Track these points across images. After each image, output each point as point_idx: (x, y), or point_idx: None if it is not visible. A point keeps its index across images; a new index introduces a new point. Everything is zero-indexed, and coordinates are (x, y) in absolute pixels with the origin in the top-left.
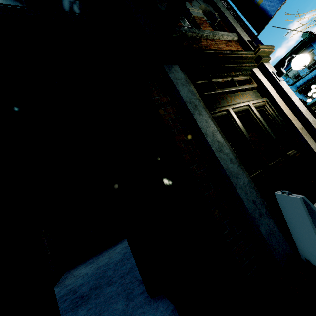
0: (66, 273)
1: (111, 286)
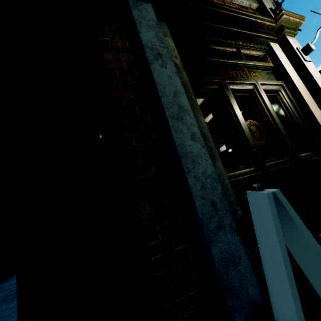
0: None
1: None
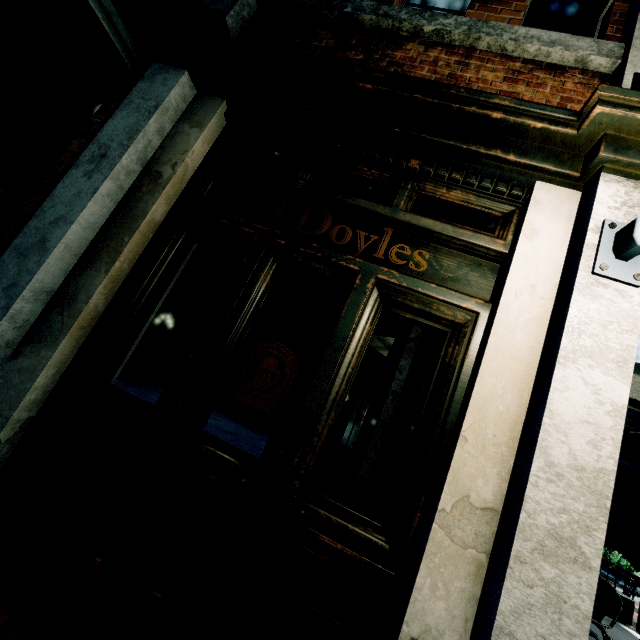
0: None
1: None
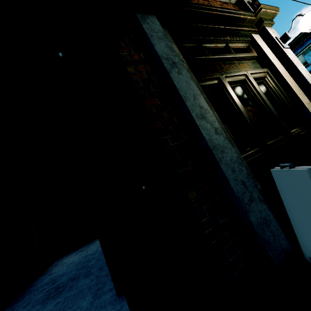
0: (57, 261)
1: (87, 277)
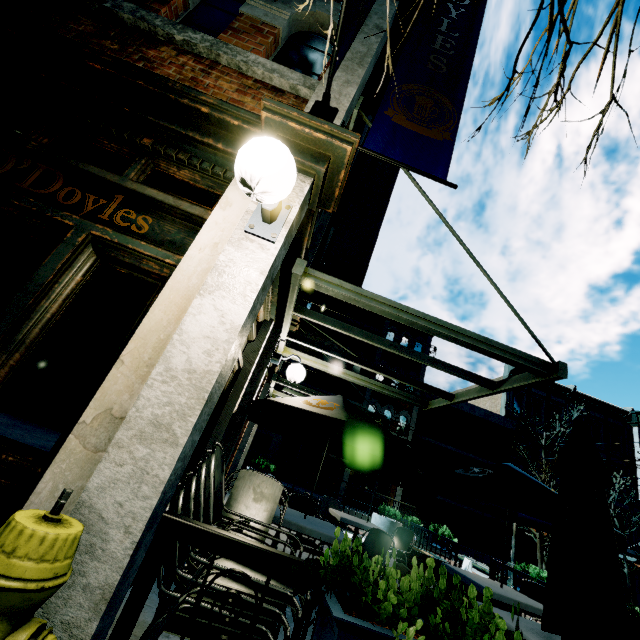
0: None
1: None
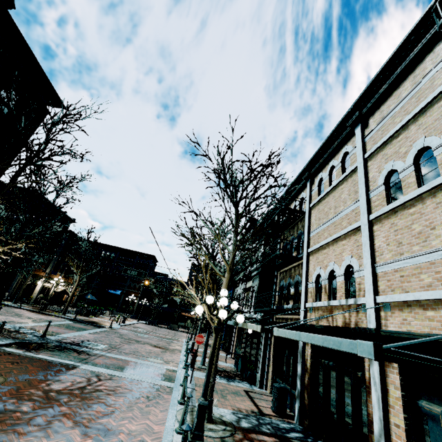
0: None
1: None
